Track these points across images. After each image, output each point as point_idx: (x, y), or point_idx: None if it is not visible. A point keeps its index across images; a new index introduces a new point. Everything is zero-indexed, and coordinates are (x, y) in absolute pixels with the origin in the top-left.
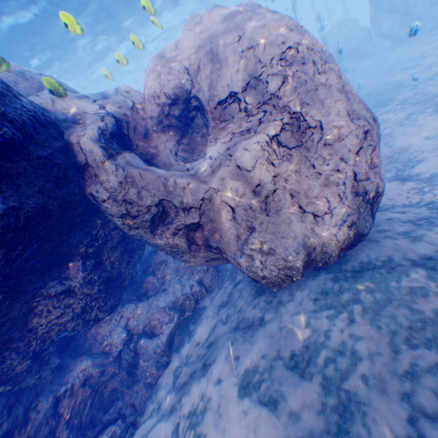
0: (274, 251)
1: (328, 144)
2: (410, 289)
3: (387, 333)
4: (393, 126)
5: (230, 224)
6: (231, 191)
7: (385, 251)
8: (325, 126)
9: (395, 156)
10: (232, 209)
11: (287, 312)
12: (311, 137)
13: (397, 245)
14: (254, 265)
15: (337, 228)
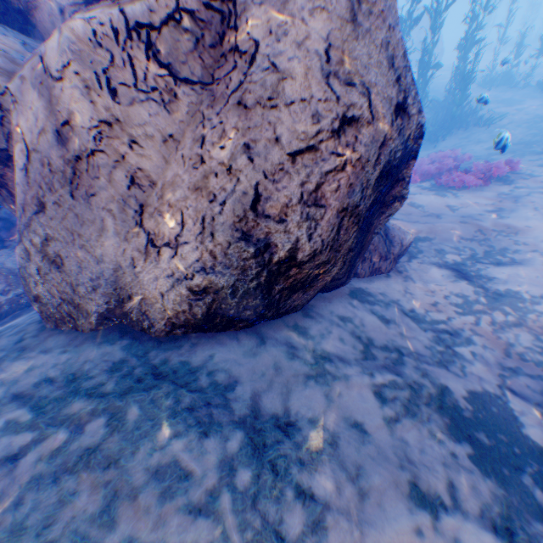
0: (64, 265)
1: (246, 104)
2: (171, 465)
3: (8, 529)
4: (536, 190)
5: (22, 181)
6: (33, 114)
7: (246, 369)
8: (261, 58)
9: (491, 234)
10: (30, 152)
11: (1, 374)
12: (230, 74)
13: (277, 370)
14: (30, 272)
15: (173, 283)
